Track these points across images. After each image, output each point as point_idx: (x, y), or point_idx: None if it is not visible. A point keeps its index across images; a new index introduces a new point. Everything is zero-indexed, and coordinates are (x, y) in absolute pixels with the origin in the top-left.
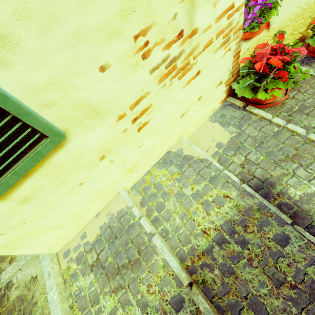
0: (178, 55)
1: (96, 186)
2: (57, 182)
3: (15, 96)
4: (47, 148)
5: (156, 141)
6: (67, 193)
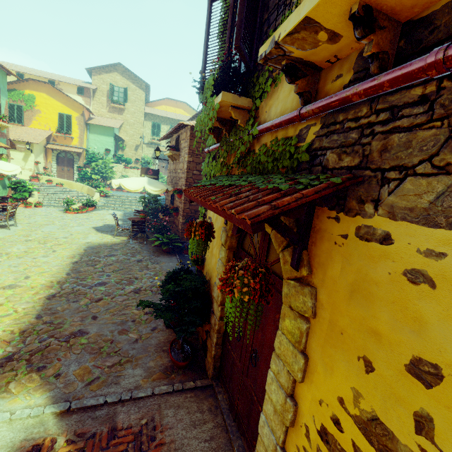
0: (22, 167)
1: None
2: None
3: None
4: None
5: None
6: None
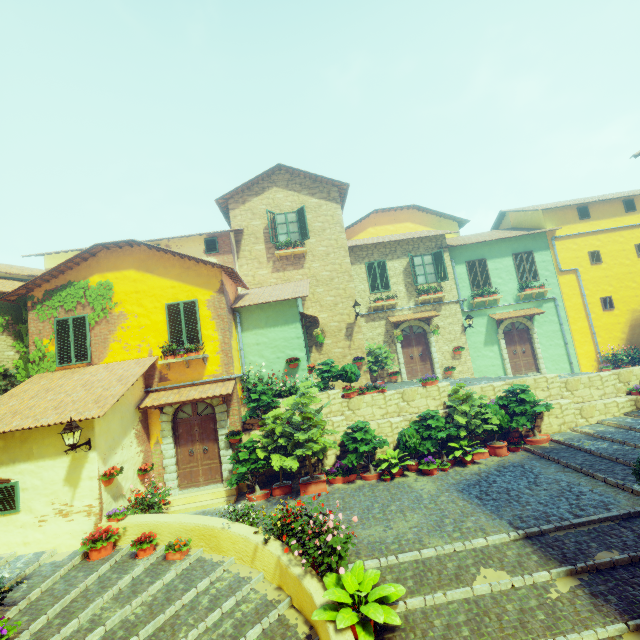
0: (65, 509)
1: (11, 538)
2: (6, 524)
3: (21, 497)
4: (13, 511)
5: (43, 538)
6: (4, 531)
